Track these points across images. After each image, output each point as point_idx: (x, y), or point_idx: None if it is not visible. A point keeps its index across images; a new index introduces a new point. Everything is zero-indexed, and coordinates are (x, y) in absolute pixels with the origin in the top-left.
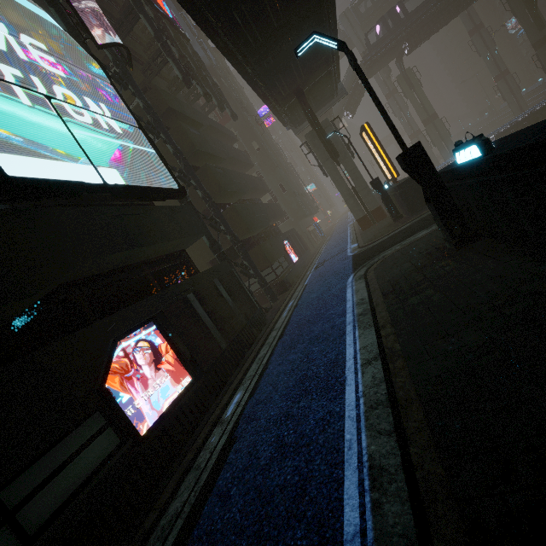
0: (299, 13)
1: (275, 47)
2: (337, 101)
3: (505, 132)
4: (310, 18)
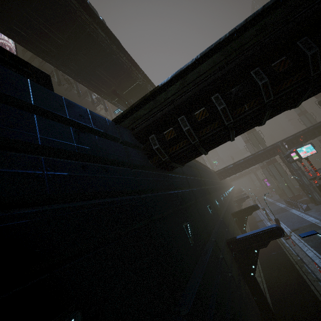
0: (77, 39)
1: (72, 57)
2: None
3: (292, 139)
4: (92, 44)
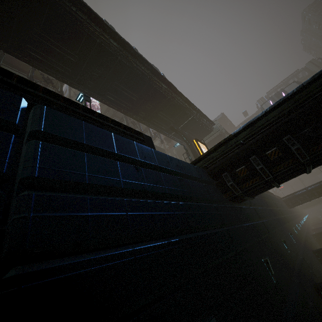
0: (146, 94)
1: (141, 108)
2: (213, 134)
3: None
4: (156, 95)
